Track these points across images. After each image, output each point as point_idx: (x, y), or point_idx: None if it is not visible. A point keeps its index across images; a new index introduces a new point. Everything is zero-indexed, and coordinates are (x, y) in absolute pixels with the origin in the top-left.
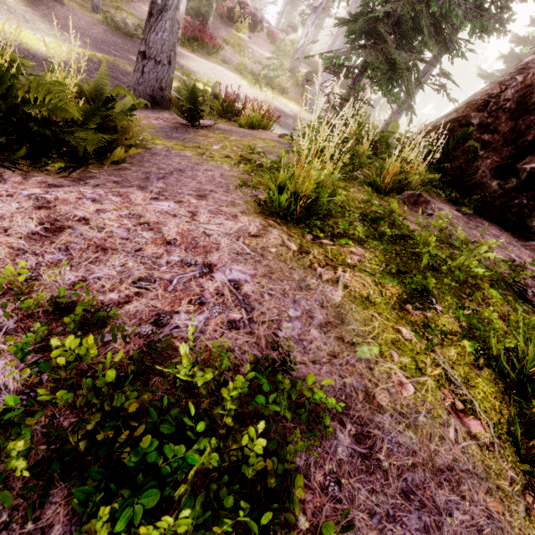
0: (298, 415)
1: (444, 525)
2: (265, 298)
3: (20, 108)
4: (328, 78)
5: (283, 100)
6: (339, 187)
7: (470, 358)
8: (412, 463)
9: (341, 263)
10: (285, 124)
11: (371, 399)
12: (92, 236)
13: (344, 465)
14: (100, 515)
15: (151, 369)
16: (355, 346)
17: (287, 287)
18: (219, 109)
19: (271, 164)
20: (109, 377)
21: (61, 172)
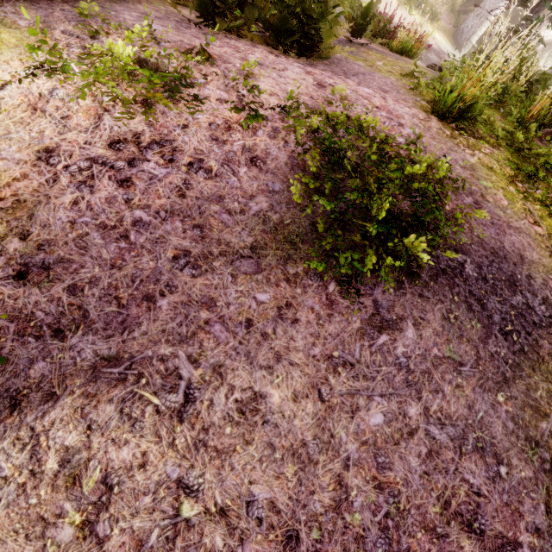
0: (452, 180)
1: (507, 236)
2: (432, 146)
3: (302, 6)
4: (497, 4)
5: (431, 29)
6: (484, 113)
7: (549, 213)
8: (498, 219)
9: (478, 150)
10: (425, 58)
11: (484, 197)
12: (341, 93)
13: (467, 205)
14: (389, 166)
15: (391, 143)
16: (480, 179)
17: (444, 146)
18: (374, 29)
19: (431, 81)
20: (382, 136)
21: (300, 57)
